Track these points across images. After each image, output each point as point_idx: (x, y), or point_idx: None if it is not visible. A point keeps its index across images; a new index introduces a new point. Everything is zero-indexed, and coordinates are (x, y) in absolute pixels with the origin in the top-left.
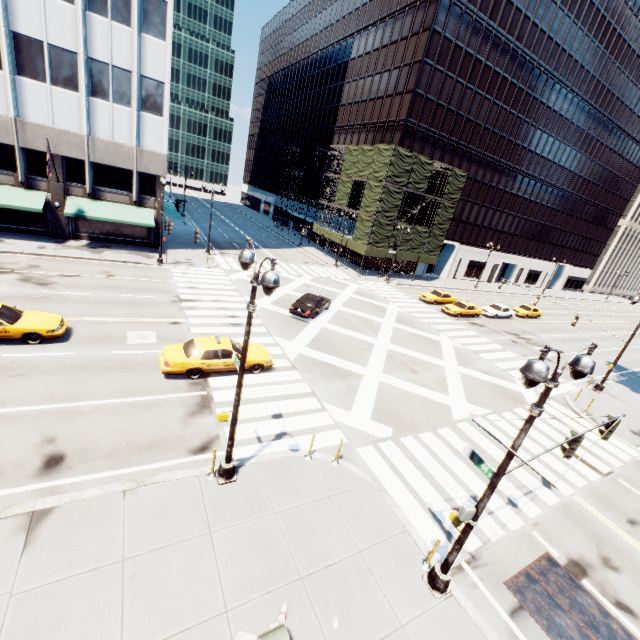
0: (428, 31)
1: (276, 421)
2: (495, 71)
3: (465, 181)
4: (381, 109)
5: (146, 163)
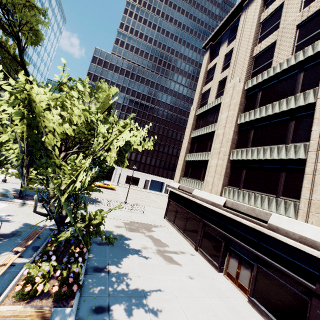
0: None
1: None
2: (118, 103)
3: None
4: None
5: None
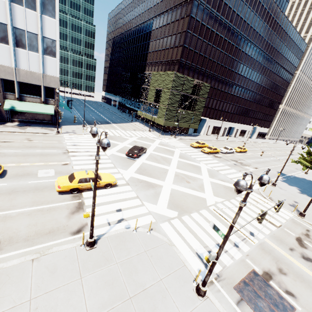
0: (188, 17)
1: (118, 213)
2: (221, 36)
3: (209, 88)
4: (168, 54)
5: (48, 81)
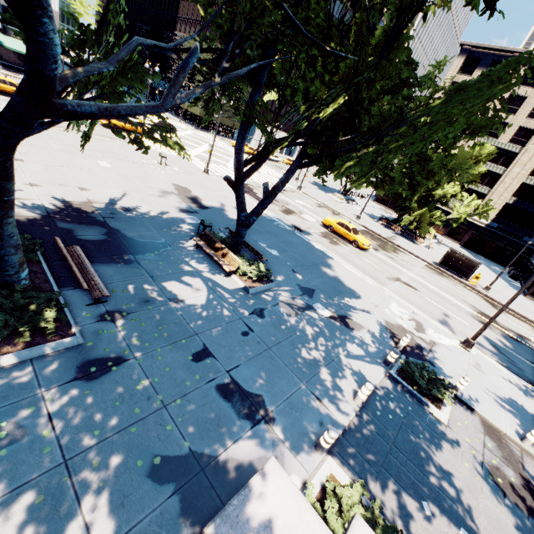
0: None
1: (155, 147)
2: None
3: None
4: None
5: None
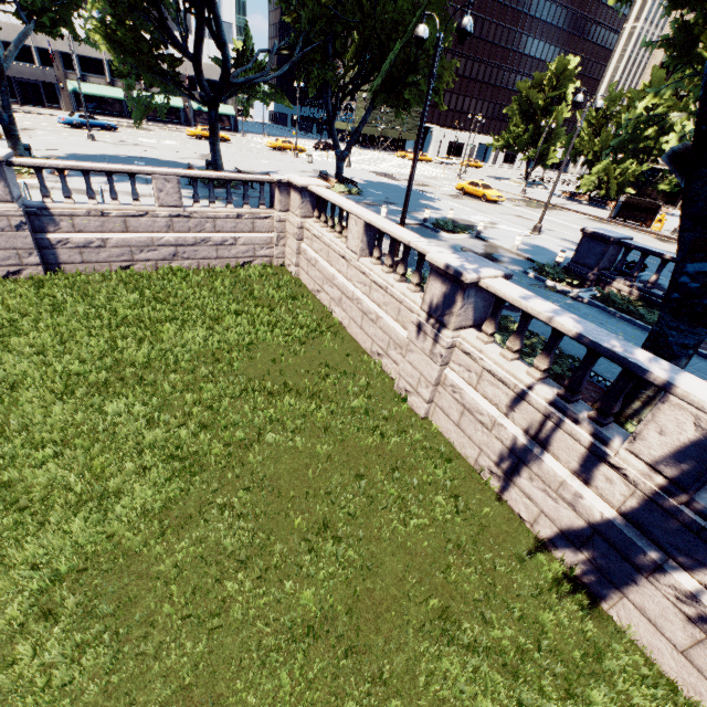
0: None
1: None
2: None
3: None
4: None
5: None
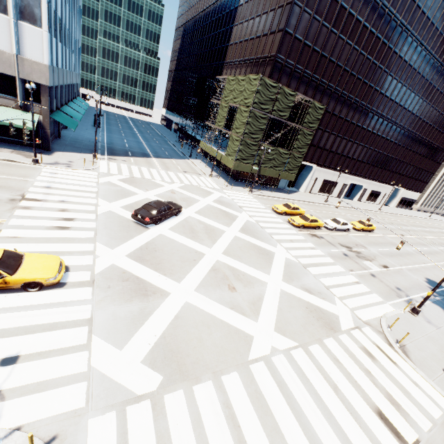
0: None
1: None
2: (357, 19)
3: (324, 114)
4: (258, 46)
5: (28, 71)
